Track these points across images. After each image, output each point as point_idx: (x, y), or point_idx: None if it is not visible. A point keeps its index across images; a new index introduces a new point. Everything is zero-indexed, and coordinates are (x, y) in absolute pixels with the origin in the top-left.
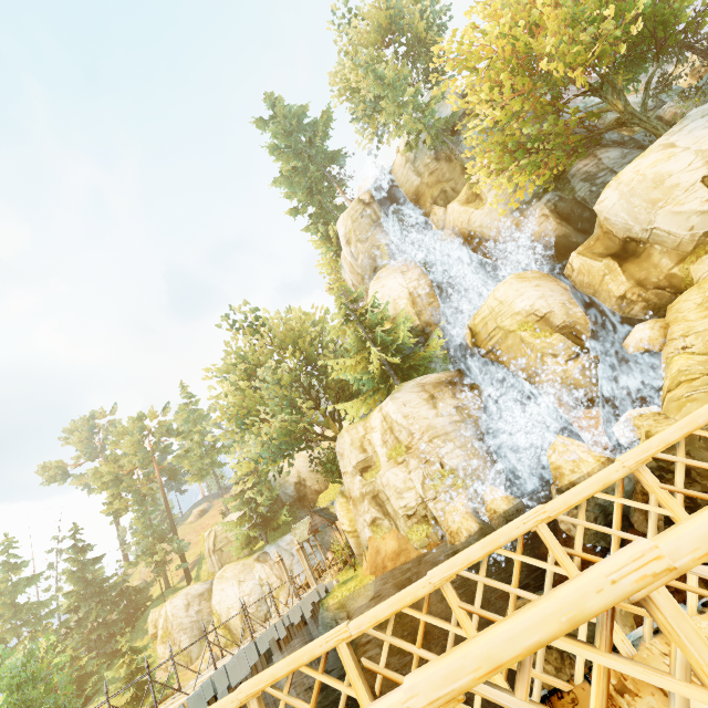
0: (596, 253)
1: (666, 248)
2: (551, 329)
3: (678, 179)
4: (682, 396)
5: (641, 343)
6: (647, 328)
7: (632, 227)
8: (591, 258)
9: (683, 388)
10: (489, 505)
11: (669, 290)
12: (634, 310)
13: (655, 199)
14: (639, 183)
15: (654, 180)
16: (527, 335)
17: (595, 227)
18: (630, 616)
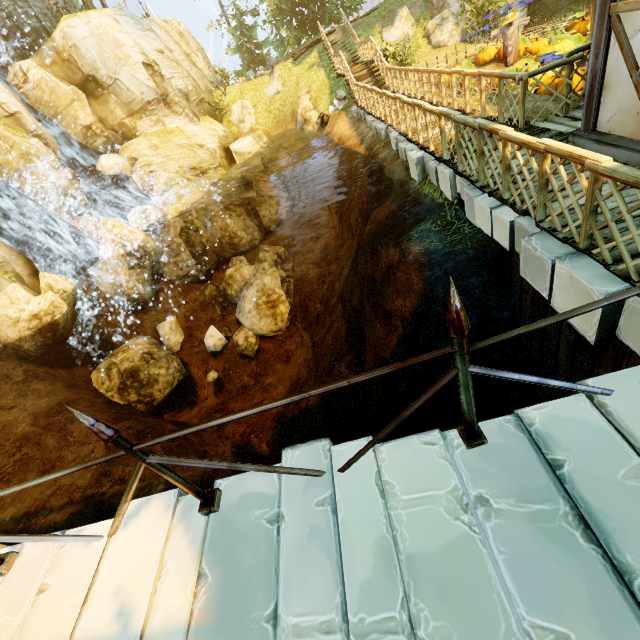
0: (60, 76)
1: (120, 101)
2: (26, 132)
3: (130, 52)
4: (179, 192)
5: (116, 167)
6: (117, 157)
7: (100, 68)
8: (57, 77)
9: (177, 188)
10: (56, 286)
11: (121, 135)
12: (97, 142)
13: (119, 56)
14: (106, 34)
15: (115, 41)
16: (0, 128)
17: (47, 49)
18: (178, 327)
